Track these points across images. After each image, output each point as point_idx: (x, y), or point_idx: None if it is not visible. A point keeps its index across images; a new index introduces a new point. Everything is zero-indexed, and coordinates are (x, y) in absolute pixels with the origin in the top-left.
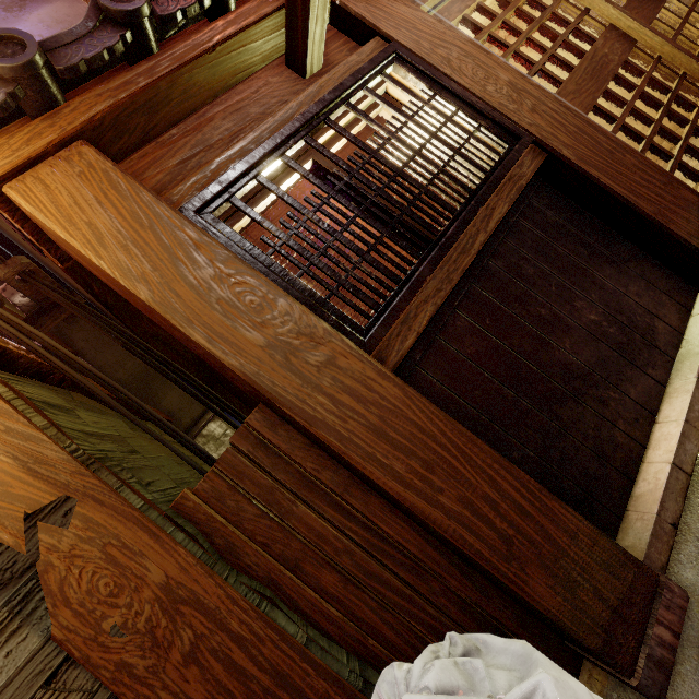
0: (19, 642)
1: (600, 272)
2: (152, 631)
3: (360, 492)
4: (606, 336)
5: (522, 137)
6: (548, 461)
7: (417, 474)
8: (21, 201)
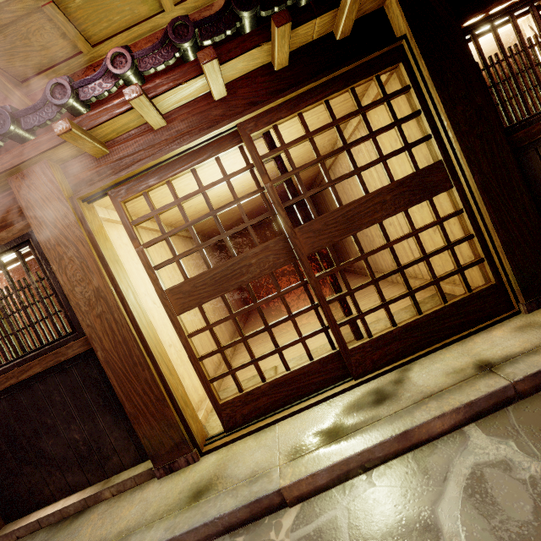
0: None
1: (102, 417)
2: None
3: None
4: (77, 449)
5: (78, 331)
6: (4, 481)
7: None
8: None
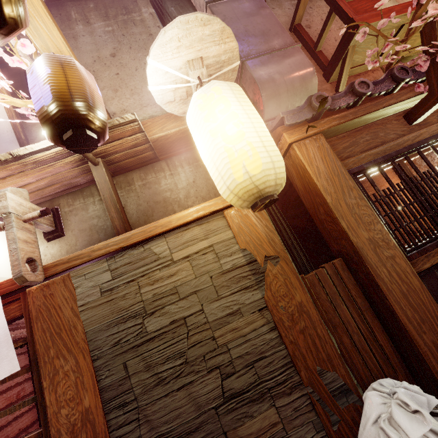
0: (256, 293)
1: None
2: (292, 315)
3: (371, 315)
4: None
5: None
6: None
7: (416, 320)
8: (297, 150)
